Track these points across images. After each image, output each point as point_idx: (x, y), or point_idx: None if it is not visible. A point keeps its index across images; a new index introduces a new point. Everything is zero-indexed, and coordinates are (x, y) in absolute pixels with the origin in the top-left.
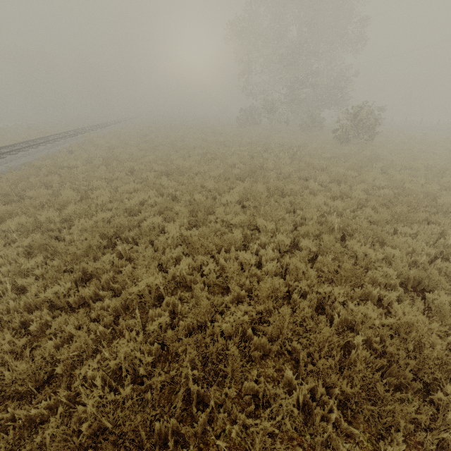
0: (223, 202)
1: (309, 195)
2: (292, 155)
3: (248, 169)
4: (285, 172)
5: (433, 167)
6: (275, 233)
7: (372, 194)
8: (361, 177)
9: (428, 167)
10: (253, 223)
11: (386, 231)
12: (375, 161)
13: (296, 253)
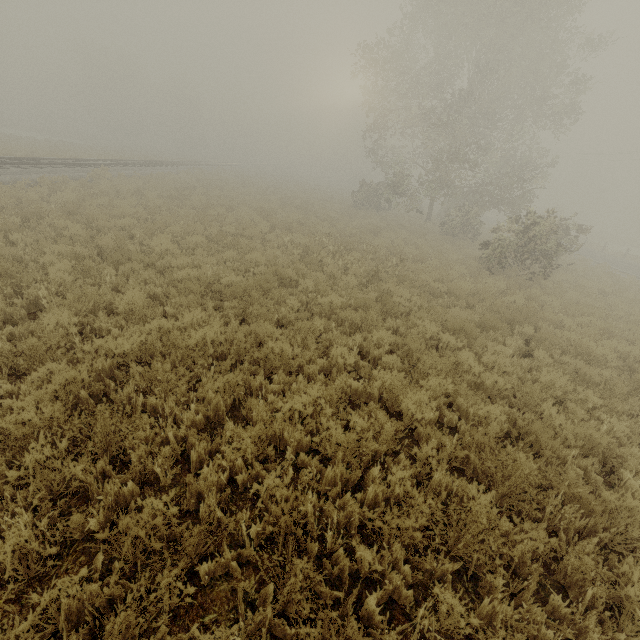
0: (91, 350)
1: (317, 374)
2: (372, 272)
3: (251, 282)
4: (328, 303)
5: (639, 361)
6: (39, 508)
7: (463, 406)
8: (453, 359)
9: (627, 359)
10: (51, 440)
11: (340, 636)
12: (523, 320)
13: (17, 621)
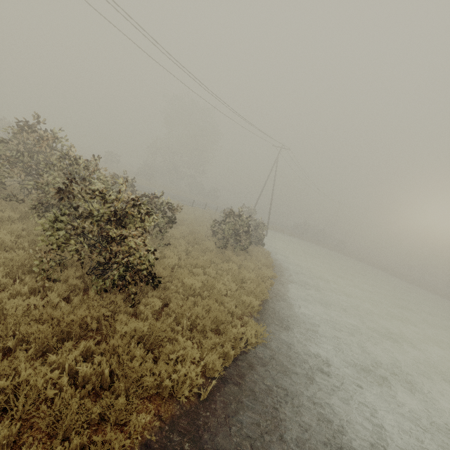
0: None
1: None
2: None
3: None
4: None
5: None
6: None
7: None
8: None
9: None
10: None
11: None
12: None
13: None
